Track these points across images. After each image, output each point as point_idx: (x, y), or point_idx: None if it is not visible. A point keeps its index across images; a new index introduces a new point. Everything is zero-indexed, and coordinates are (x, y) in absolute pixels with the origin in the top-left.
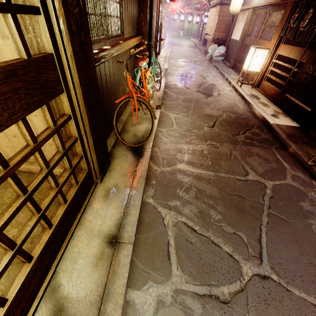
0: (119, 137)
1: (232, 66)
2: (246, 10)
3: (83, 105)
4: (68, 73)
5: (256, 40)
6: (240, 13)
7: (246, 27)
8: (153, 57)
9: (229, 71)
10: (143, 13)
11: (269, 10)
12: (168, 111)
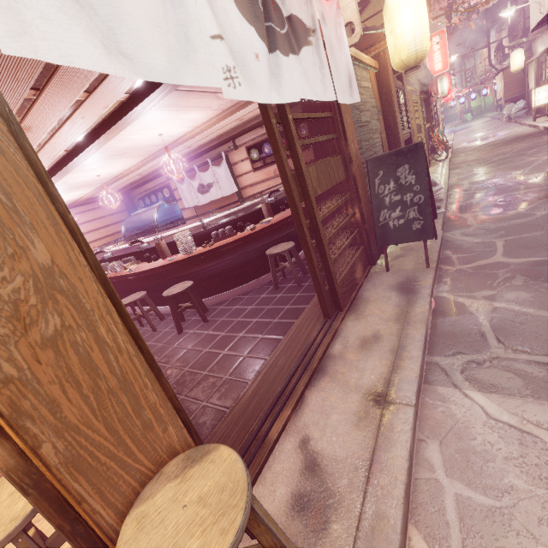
0: (432, 157)
1: (536, 112)
2: (532, 61)
3: (425, 136)
4: (422, 128)
5: (545, 80)
6: (529, 66)
7: (536, 75)
8: (439, 131)
9: (530, 118)
10: (429, 113)
11: (546, 56)
12: (458, 154)
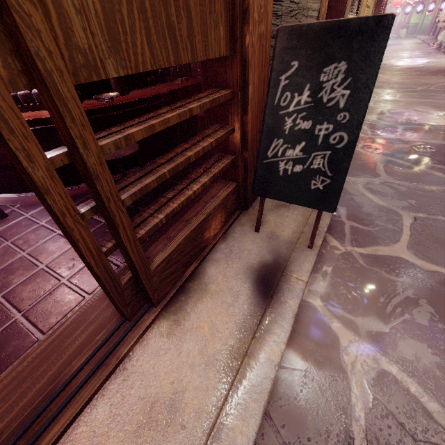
0: None
1: None
2: None
3: None
4: None
5: None
6: None
7: None
8: None
9: None
10: (378, 8)
11: None
12: (384, 71)
